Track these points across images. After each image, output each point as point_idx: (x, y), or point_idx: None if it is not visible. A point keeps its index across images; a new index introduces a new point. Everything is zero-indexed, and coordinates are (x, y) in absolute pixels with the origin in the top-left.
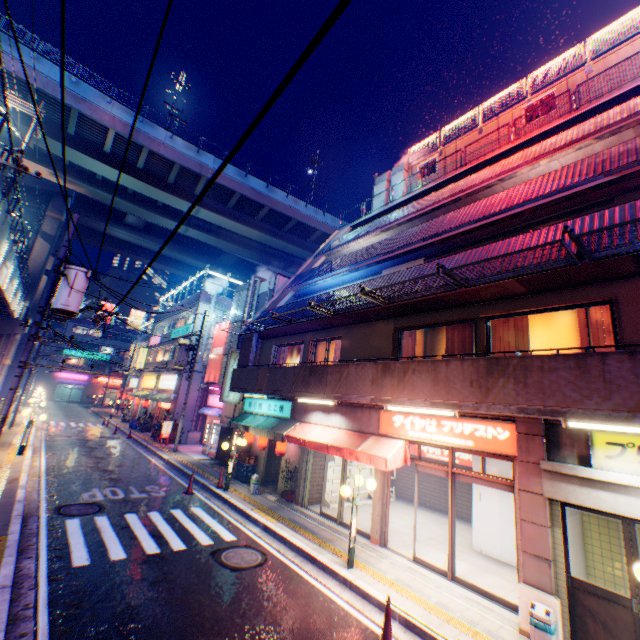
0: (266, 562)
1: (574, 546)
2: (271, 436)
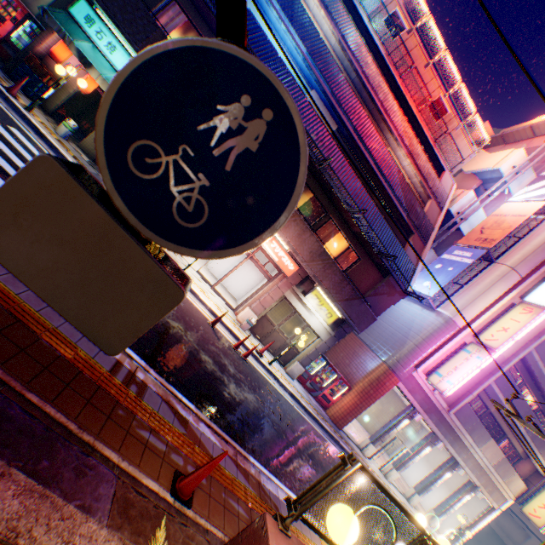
0: None
1: None
2: None
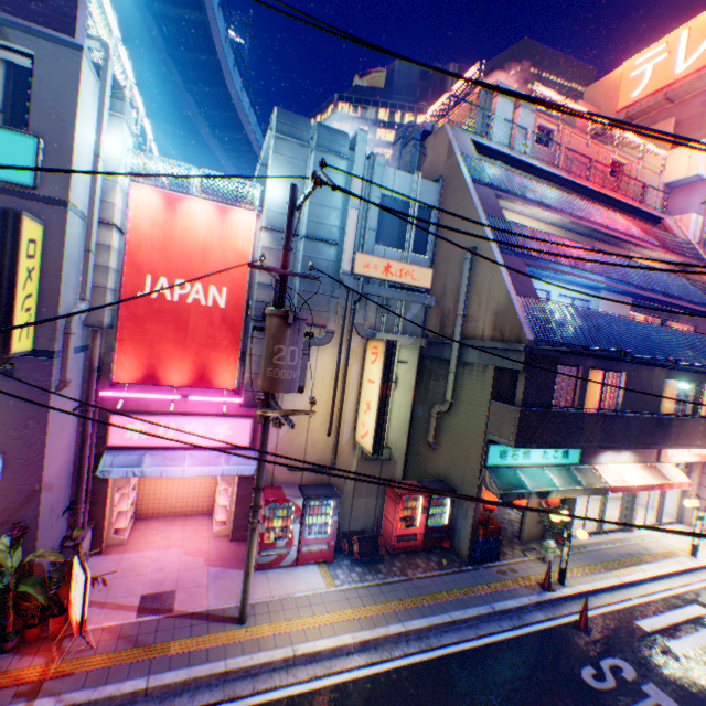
0: None
1: None
2: (588, 493)
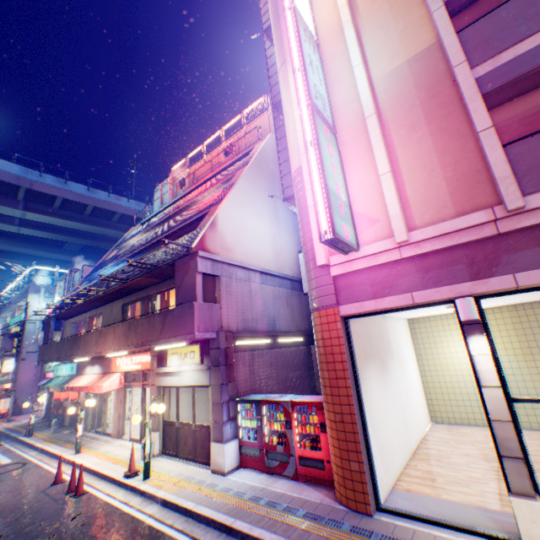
0: (23, 466)
1: (199, 406)
2: (61, 389)
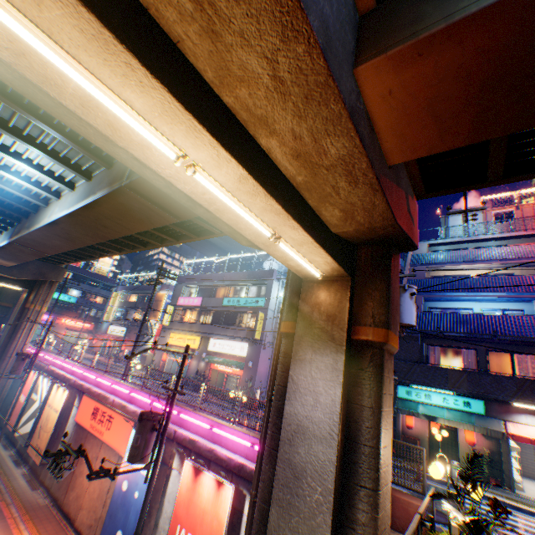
0: None
1: None
2: (480, 431)
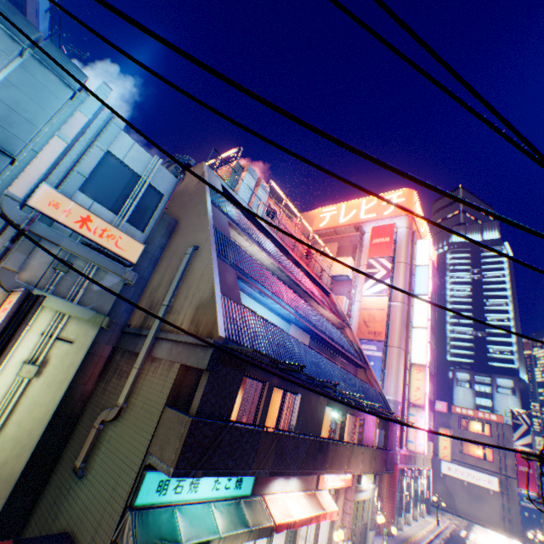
0: None
1: None
2: (254, 537)
